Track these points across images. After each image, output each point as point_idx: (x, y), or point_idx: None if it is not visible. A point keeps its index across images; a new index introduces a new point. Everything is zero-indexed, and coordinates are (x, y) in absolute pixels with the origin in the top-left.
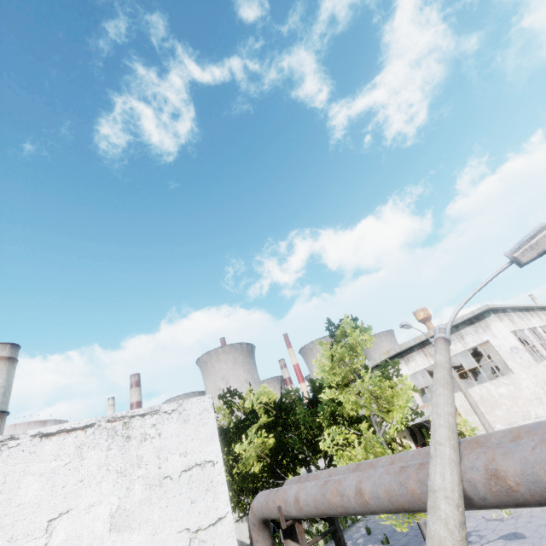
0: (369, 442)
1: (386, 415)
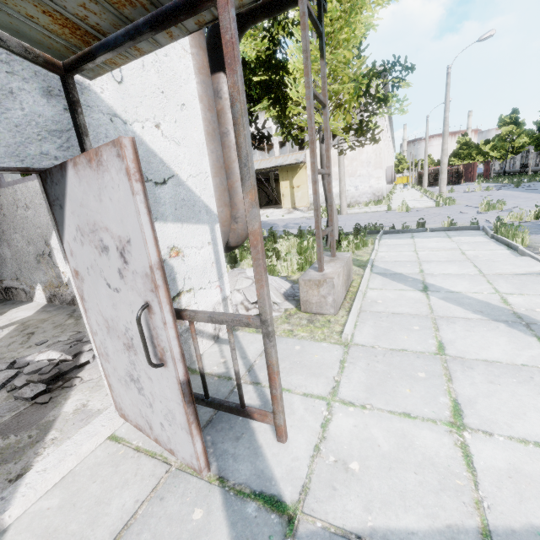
0: (333, 28)
1: (357, 13)
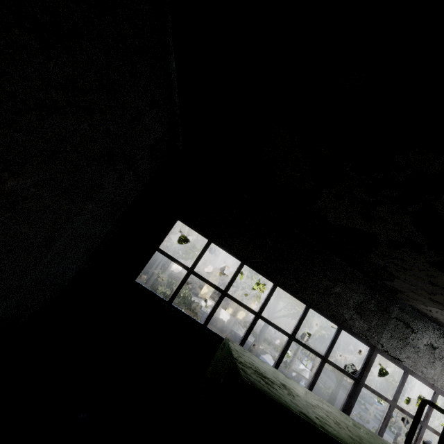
0: None
1: None
